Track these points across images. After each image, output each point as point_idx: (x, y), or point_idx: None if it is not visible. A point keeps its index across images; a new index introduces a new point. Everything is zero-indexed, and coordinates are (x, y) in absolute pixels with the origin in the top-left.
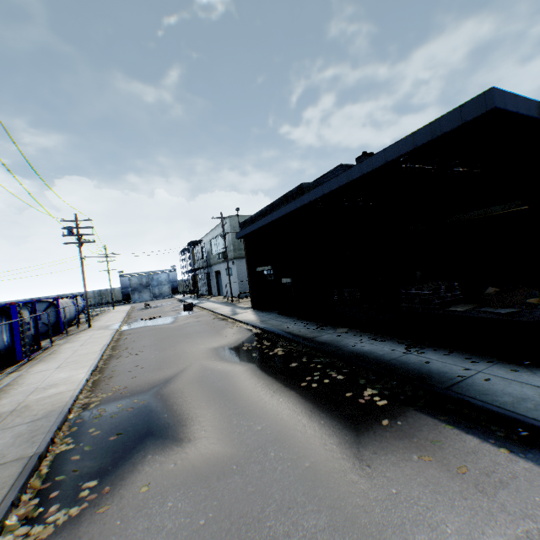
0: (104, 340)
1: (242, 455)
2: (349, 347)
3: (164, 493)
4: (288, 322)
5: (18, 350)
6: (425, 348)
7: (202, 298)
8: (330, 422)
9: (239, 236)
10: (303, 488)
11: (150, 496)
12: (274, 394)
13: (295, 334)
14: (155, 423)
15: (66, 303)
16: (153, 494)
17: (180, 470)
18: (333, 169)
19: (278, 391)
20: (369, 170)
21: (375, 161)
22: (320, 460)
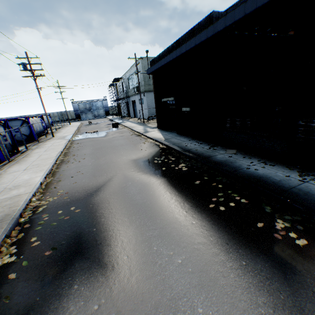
0: (59, 148)
1: (167, 305)
2: (244, 169)
3: None
4: (186, 141)
5: None
6: None
7: (124, 119)
8: (253, 264)
9: (149, 72)
10: None
11: None
12: (187, 215)
13: (194, 152)
14: (85, 239)
15: (35, 120)
16: None
17: None
18: (239, 1)
19: (190, 211)
20: None
21: None
22: None
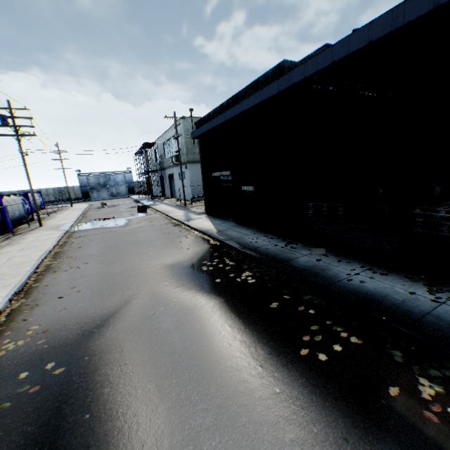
0: (47, 244)
1: None
2: (344, 281)
3: None
4: (249, 235)
5: None
6: None
7: (156, 199)
8: None
9: (195, 135)
10: None
11: None
12: (264, 374)
13: (263, 253)
14: (64, 443)
15: (13, 200)
16: None
17: None
18: (314, 52)
19: (268, 365)
20: None
21: None
22: None
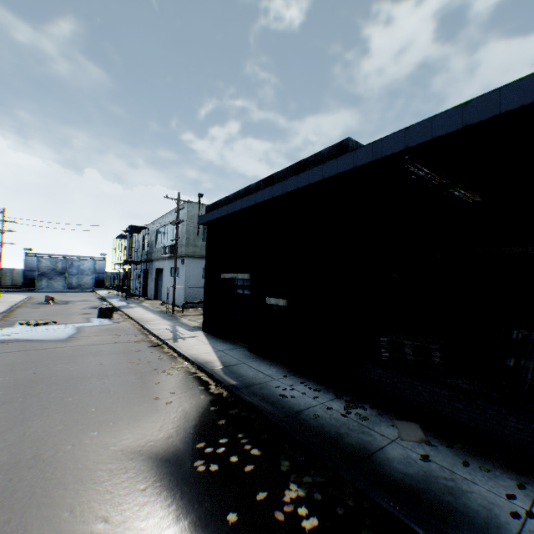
0: None
1: None
2: None
3: None
4: (277, 378)
5: None
6: None
7: (133, 299)
8: None
9: (205, 220)
10: None
11: None
12: None
13: (314, 428)
14: None
15: None
16: None
17: None
18: None
19: None
20: None
21: None
22: None
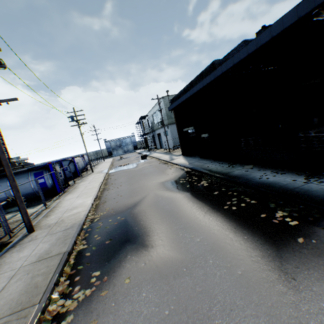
0: (99, 179)
1: (189, 260)
2: (256, 179)
3: (140, 285)
4: (208, 163)
5: (57, 187)
6: (323, 178)
7: (151, 151)
8: (252, 238)
9: (170, 109)
10: (240, 294)
11: (131, 287)
12: (205, 214)
13: (214, 171)
14: (131, 233)
15: (78, 160)
16: (133, 286)
17: (148, 269)
18: (237, 46)
19: (208, 212)
20: (279, 32)
21: (286, 21)
22: (249, 270)
